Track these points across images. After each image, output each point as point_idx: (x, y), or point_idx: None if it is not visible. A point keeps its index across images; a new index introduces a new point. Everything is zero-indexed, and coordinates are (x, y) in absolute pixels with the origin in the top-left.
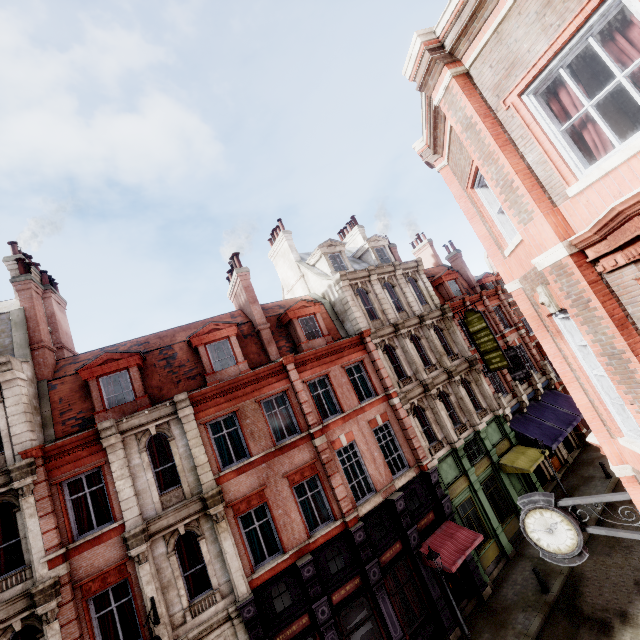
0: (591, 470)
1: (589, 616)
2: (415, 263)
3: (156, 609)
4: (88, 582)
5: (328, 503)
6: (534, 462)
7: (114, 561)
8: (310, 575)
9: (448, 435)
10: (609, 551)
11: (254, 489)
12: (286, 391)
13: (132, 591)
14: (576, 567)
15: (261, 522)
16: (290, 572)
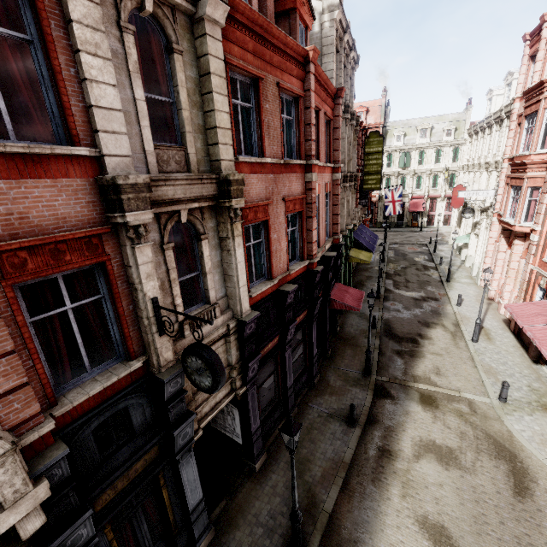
0: (369, 273)
1: (403, 337)
2: (356, 58)
3: (160, 315)
4: (16, 250)
5: (300, 244)
6: (369, 258)
7: (76, 225)
8: (290, 302)
9: (342, 224)
10: (398, 309)
11: (261, 200)
12: (299, 98)
13: (113, 286)
14: (383, 317)
15: (255, 242)
16: (273, 298)
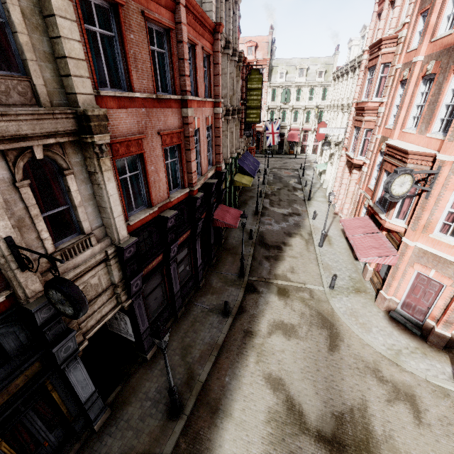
0: (252, 194)
1: (271, 245)
2: None
3: (19, 253)
4: None
5: (181, 173)
6: (250, 182)
7: None
8: (171, 225)
9: (226, 153)
10: (270, 223)
11: (133, 134)
12: (170, 30)
13: None
14: (259, 229)
15: (132, 174)
16: (154, 223)
